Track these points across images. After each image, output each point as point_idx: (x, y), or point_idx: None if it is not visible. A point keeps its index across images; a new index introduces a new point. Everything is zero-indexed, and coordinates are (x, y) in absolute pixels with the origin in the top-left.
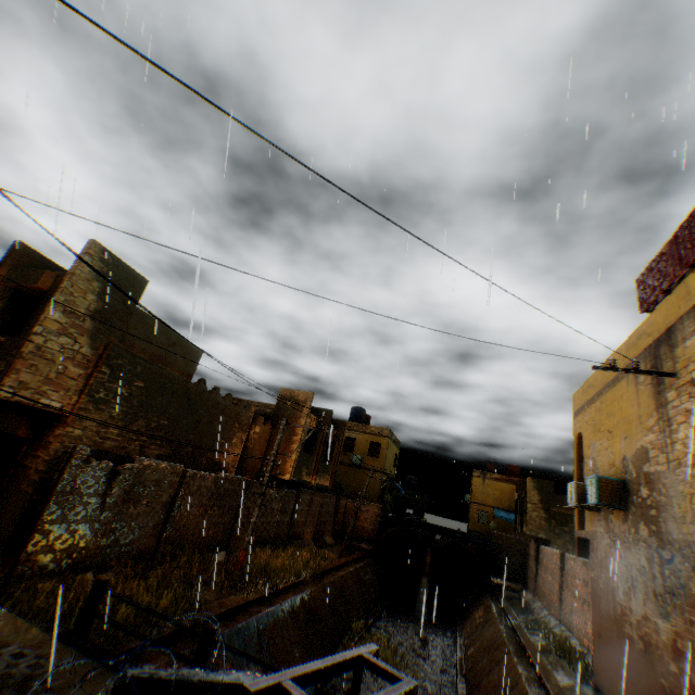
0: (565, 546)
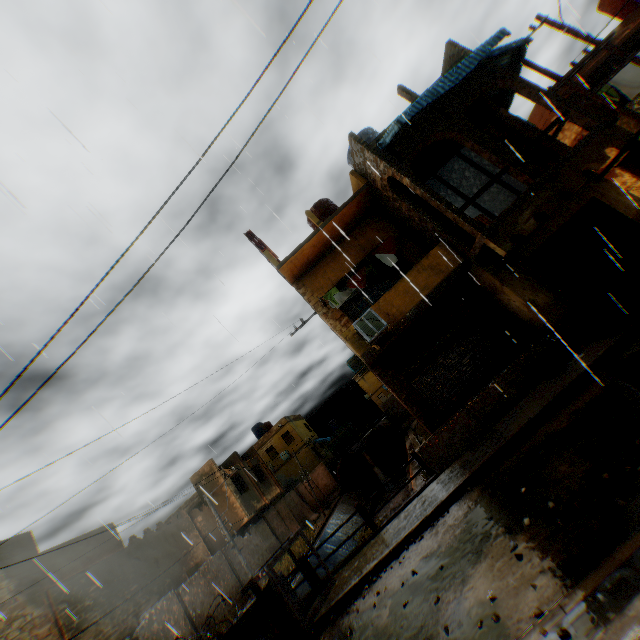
0: None
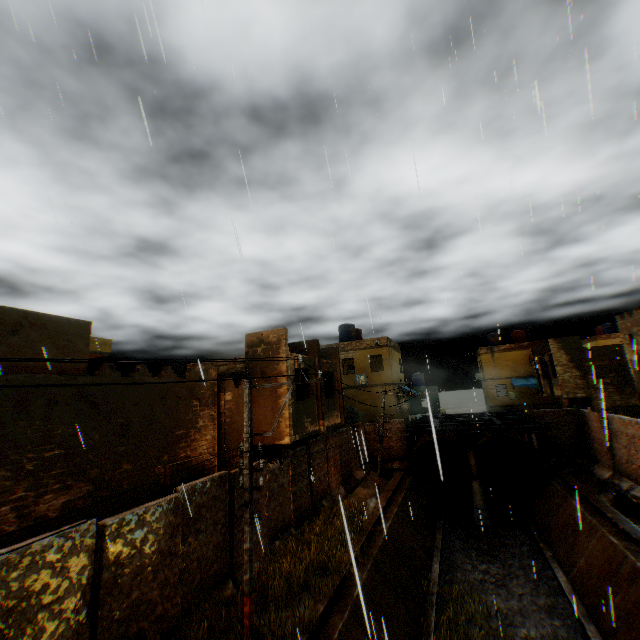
0: (609, 399)
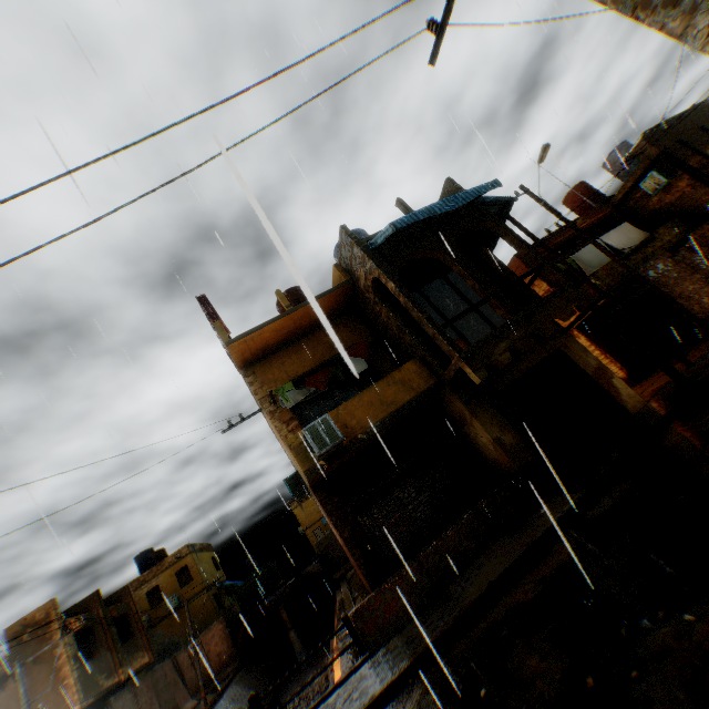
0: None
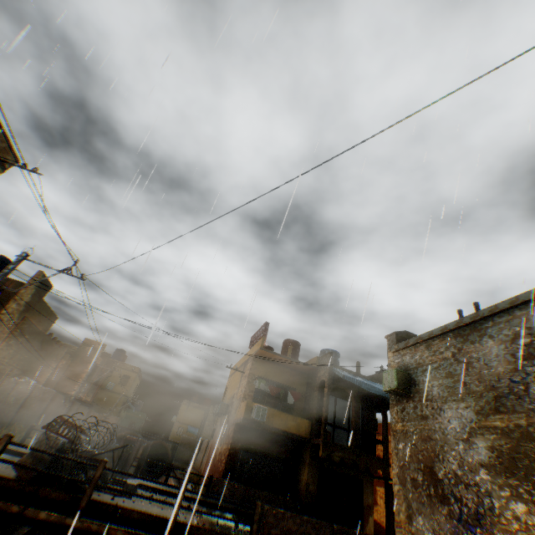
0: None
